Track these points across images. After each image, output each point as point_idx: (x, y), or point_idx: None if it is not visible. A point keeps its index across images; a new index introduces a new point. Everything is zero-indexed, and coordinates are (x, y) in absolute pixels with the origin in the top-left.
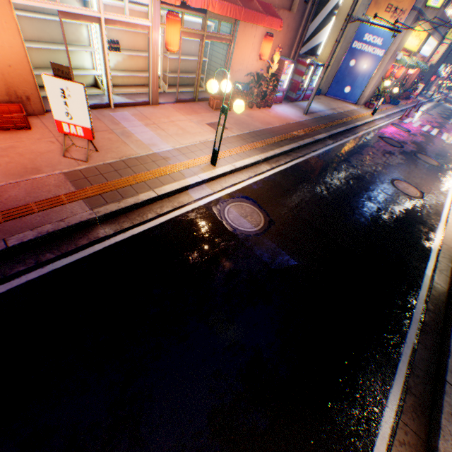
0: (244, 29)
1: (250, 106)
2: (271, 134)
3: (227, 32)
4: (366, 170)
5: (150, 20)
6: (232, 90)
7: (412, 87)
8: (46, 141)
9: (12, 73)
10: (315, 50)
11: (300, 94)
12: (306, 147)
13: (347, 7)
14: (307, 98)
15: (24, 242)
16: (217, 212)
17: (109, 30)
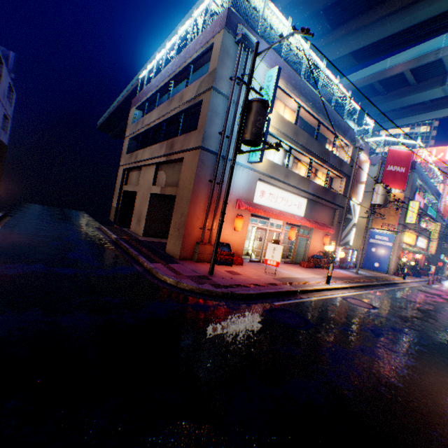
0: (314, 232)
1: (322, 267)
2: (344, 278)
3: (305, 234)
4: (418, 300)
5: (281, 229)
6: (312, 258)
7: (424, 266)
8: (252, 269)
9: (239, 245)
10: (348, 242)
11: (346, 264)
12: (369, 286)
13: (358, 224)
14: (351, 267)
15: (282, 291)
16: (344, 299)
17: (257, 233)
